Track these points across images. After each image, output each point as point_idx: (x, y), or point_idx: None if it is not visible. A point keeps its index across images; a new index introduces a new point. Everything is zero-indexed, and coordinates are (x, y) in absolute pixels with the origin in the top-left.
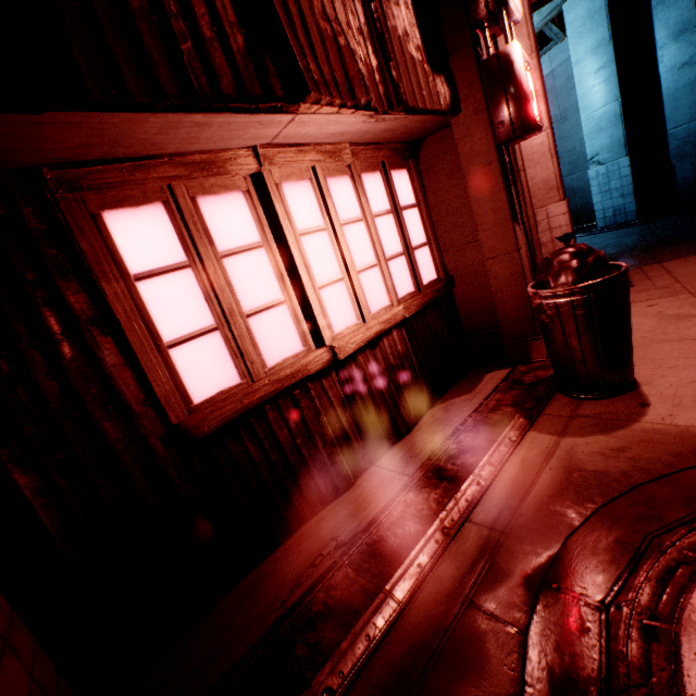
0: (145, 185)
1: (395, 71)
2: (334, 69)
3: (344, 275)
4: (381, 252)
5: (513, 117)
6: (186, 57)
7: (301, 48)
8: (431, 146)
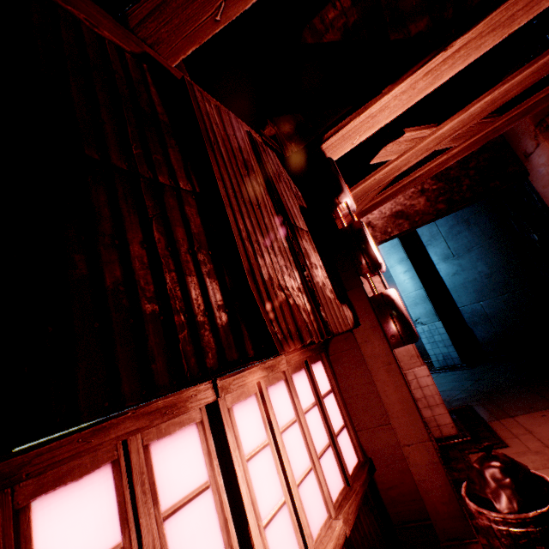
0: (98, 449)
1: (323, 311)
2: (288, 322)
3: (286, 495)
4: (314, 452)
5: (401, 333)
6: (181, 343)
7: (269, 315)
8: (337, 342)
